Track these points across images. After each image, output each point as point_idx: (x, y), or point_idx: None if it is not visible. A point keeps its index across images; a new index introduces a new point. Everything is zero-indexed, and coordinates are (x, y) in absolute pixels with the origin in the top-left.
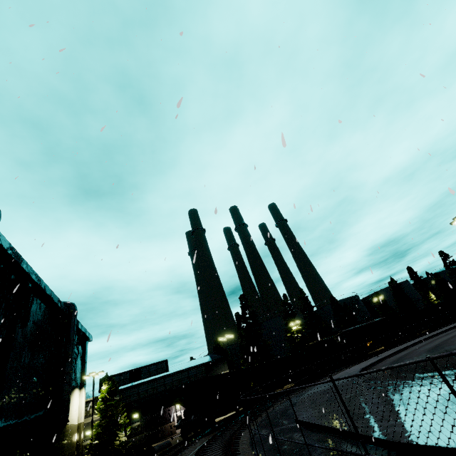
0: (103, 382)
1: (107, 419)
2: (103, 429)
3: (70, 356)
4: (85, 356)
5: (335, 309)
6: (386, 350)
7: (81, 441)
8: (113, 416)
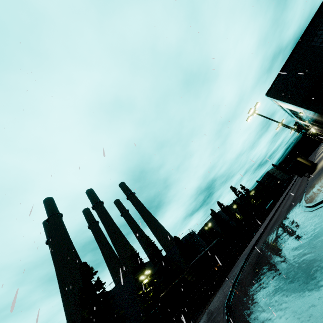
0: None
1: None
2: None
3: None
4: None
5: (180, 247)
6: (230, 269)
7: None
8: None
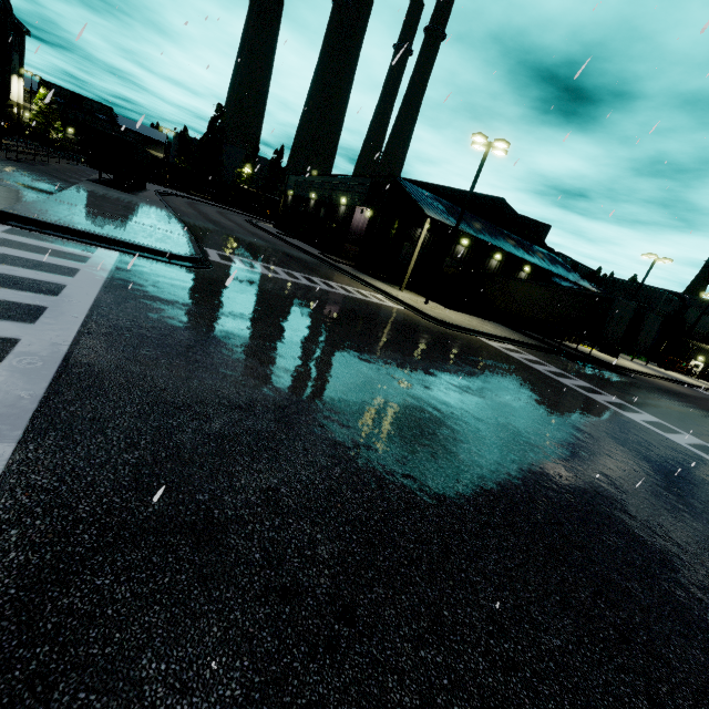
0: (42, 86)
1: (44, 117)
2: (40, 121)
3: (9, 53)
4: (23, 50)
5: None
6: None
7: (21, 117)
8: (49, 118)
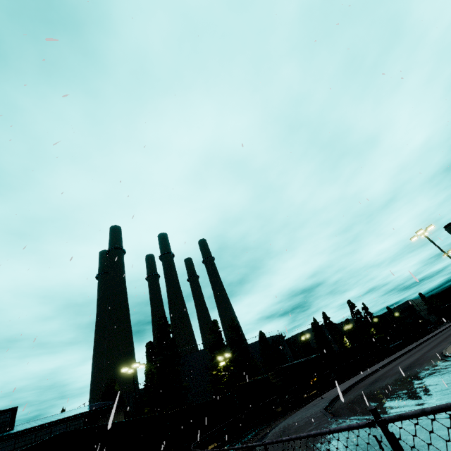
0: None
1: None
2: None
3: None
4: None
5: (263, 347)
6: (322, 392)
7: None
8: None
